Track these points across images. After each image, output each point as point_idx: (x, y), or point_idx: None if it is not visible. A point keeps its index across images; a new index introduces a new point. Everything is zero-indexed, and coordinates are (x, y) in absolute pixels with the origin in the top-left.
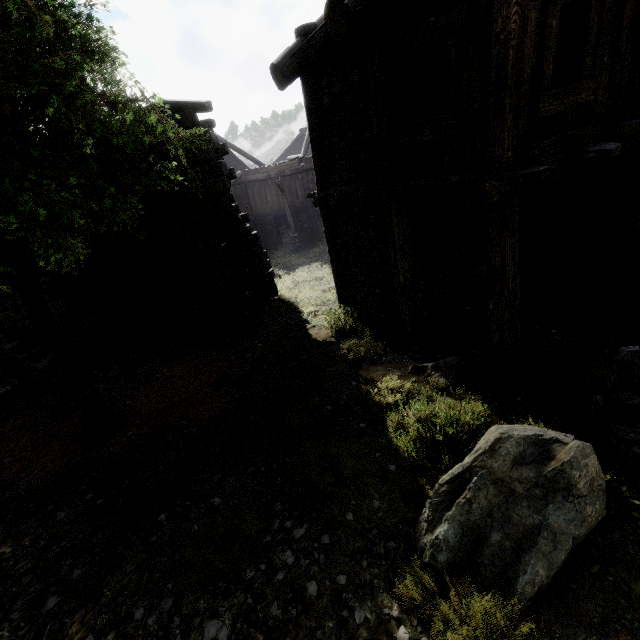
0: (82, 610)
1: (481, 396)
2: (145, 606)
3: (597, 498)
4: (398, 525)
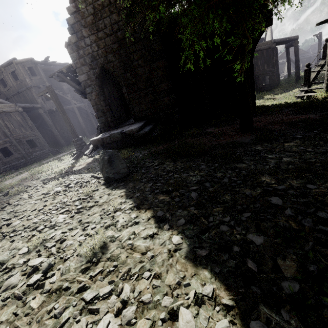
0: None
1: None
2: None
3: None
4: None
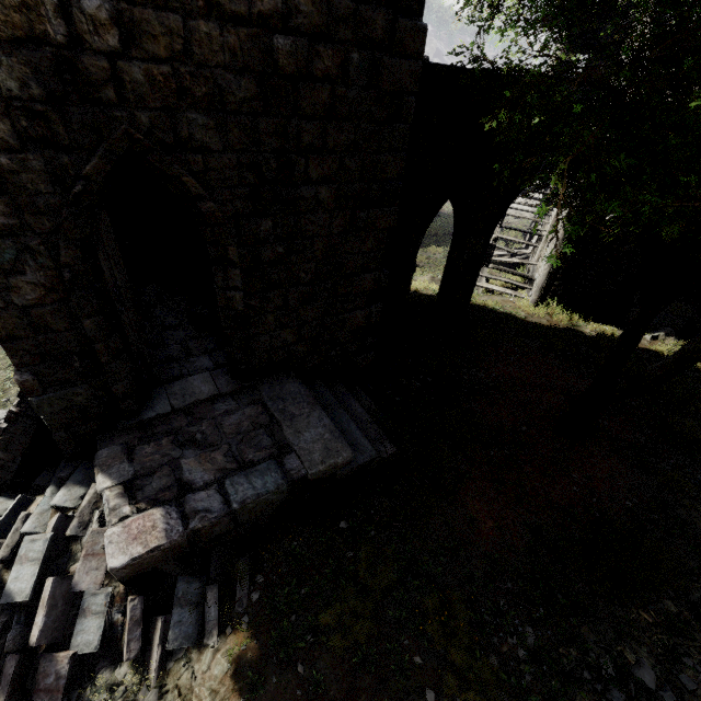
0: None
1: None
2: None
3: None
4: None
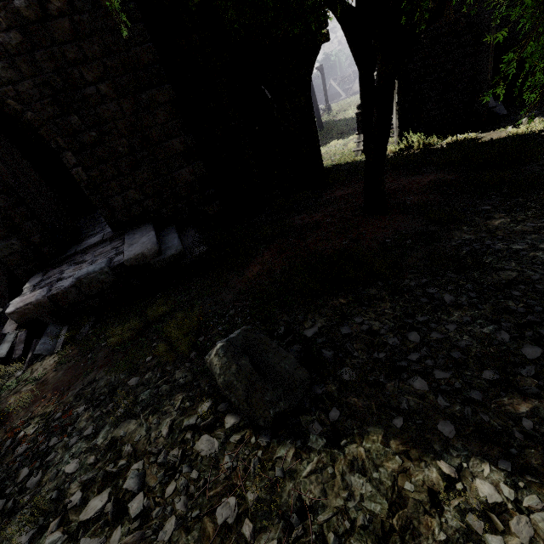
0: None
1: None
2: None
3: None
4: None
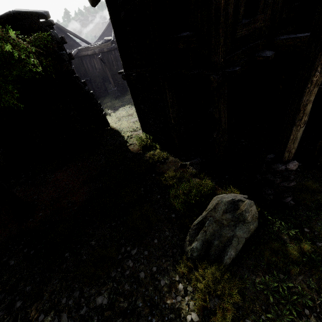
0: (35, 304)
1: (211, 177)
2: (66, 296)
3: (255, 221)
4: (177, 241)
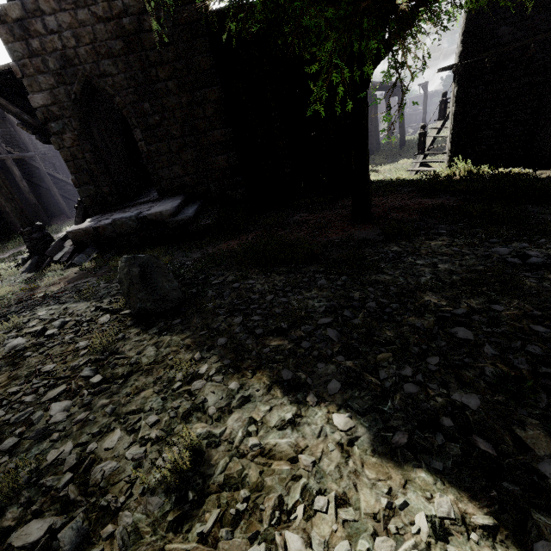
0: None
1: None
2: None
3: None
4: None
